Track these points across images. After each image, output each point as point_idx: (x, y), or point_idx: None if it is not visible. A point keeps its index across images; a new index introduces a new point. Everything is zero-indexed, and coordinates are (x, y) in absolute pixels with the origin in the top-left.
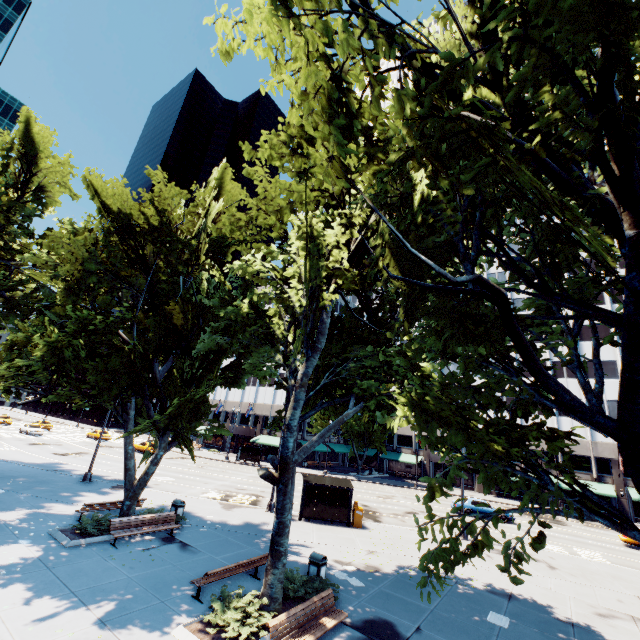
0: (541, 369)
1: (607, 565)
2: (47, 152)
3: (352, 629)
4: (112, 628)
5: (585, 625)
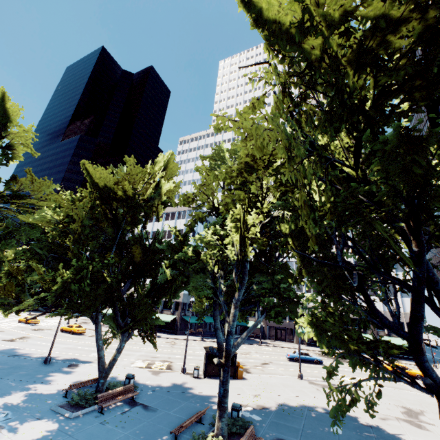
0: (374, 307)
1: (377, 387)
2: (16, 120)
3: None
4: None
5: (376, 426)
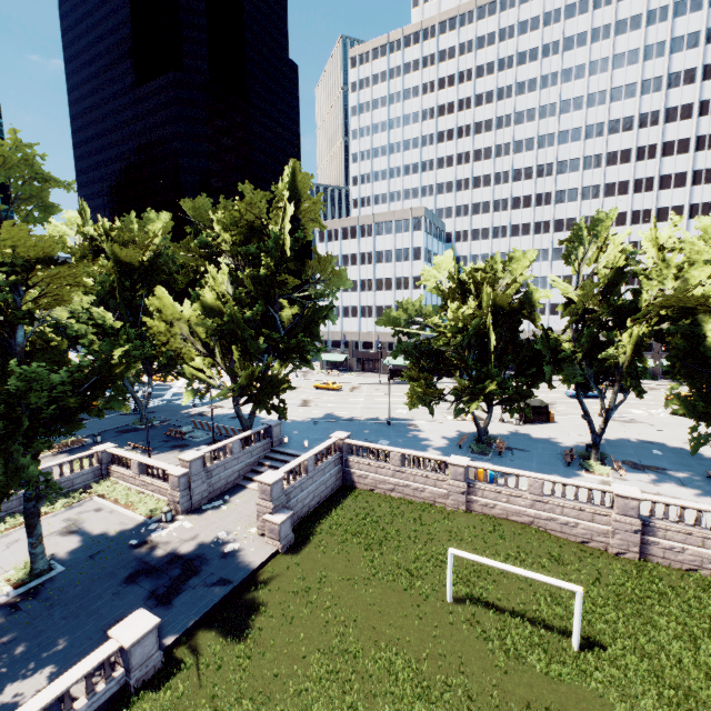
0: None
1: (670, 418)
2: (305, 196)
3: (622, 465)
4: (567, 478)
5: (683, 448)
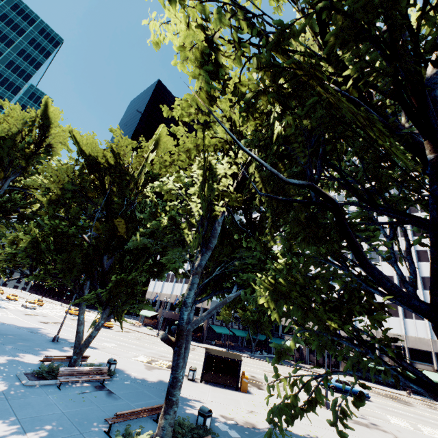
0: (367, 261)
1: None
2: (57, 123)
3: None
4: None
5: None
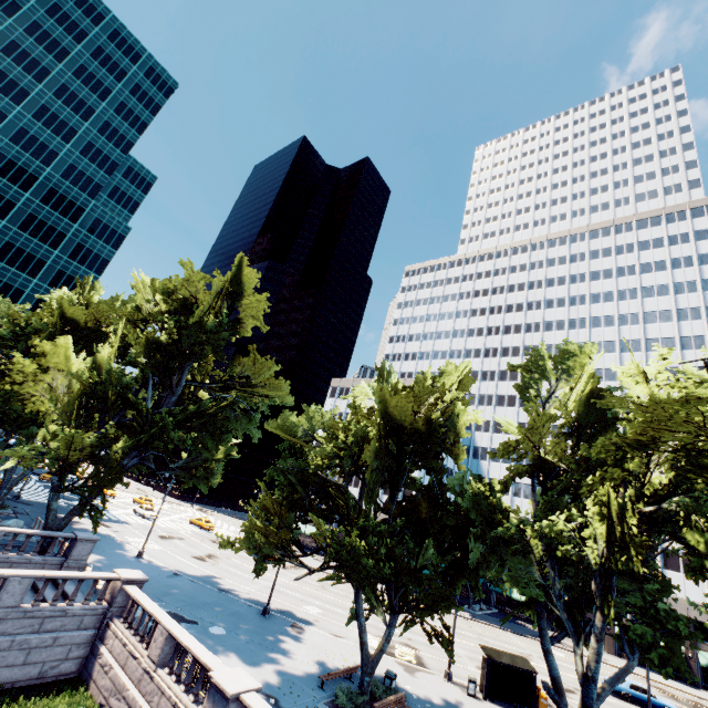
0: None
1: None
2: (251, 288)
3: None
4: None
5: None
